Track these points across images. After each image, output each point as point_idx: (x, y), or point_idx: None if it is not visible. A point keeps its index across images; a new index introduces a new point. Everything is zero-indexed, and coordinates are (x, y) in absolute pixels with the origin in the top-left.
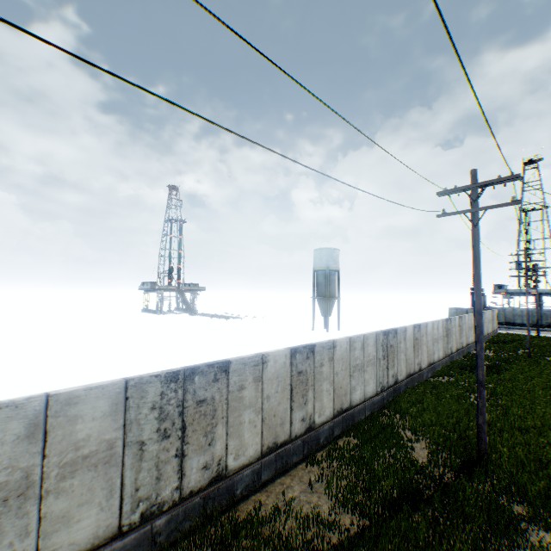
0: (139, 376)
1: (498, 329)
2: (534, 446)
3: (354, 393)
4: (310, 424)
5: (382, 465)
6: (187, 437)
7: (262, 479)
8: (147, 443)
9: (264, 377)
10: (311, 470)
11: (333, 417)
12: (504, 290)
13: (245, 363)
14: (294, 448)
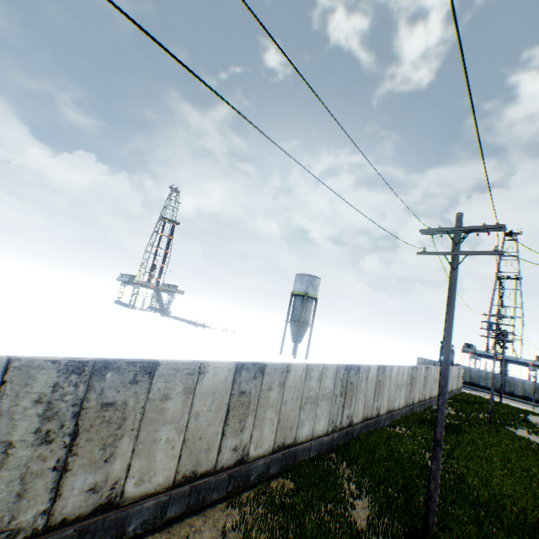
0: (31, 358)
1: (462, 388)
2: (487, 527)
3: (301, 428)
4: (242, 456)
5: (313, 522)
6: (77, 447)
7: (166, 515)
8: (17, 446)
9: (198, 390)
10: (230, 513)
11: (272, 451)
12: (473, 350)
13: (178, 369)
14: (216, 481)
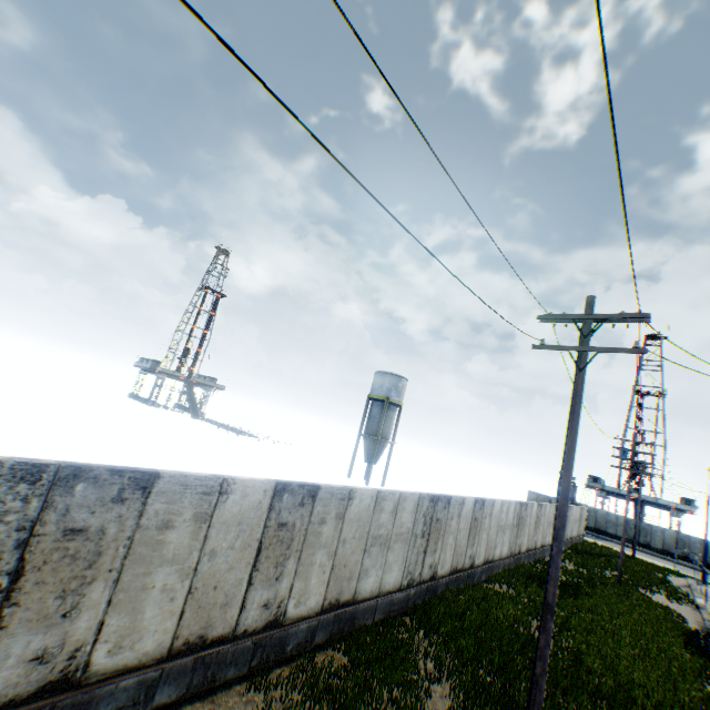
0: None
1: (585, 534)
2: None
3: (364, 579)
4: (276, 616)
5: None
6: (20, 593)
7: (155, 700)
8: None
9: (216, 517)
10: (252, 699)
11: (320, 610)
12: (601, 486)
13: (188, 485)
14: (235, 651)
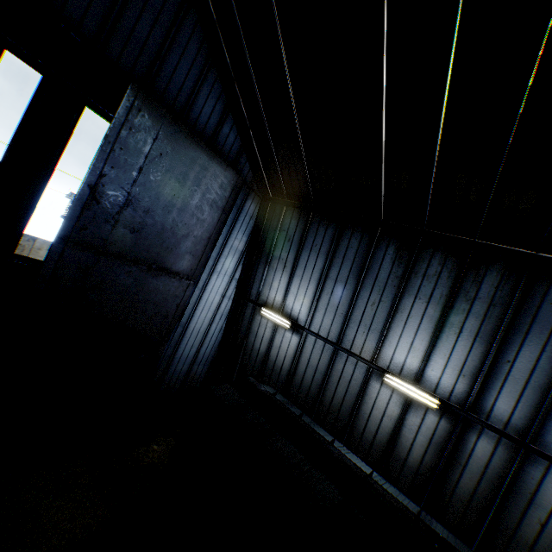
0: None
1: None
2: None
3: None
4: None
5: None
6: None
7: None
8: None
9: None
10: None
11: None
12: None
13: (46, 242)
14: None
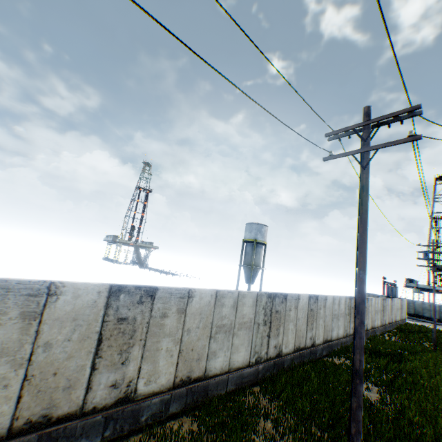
0: None
1: (407, 319)
2: None
3: (213, 360)
4: (127, 393)
5: None
6: None
7: None
8: None
9: (48, 315)
10: None
11: (172, 386)
12: (415, 285)
13: (10, 288)
14: (84, 426)
